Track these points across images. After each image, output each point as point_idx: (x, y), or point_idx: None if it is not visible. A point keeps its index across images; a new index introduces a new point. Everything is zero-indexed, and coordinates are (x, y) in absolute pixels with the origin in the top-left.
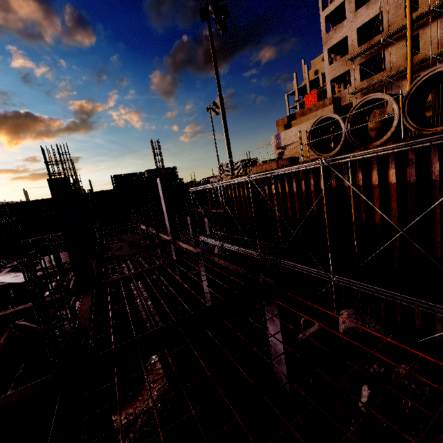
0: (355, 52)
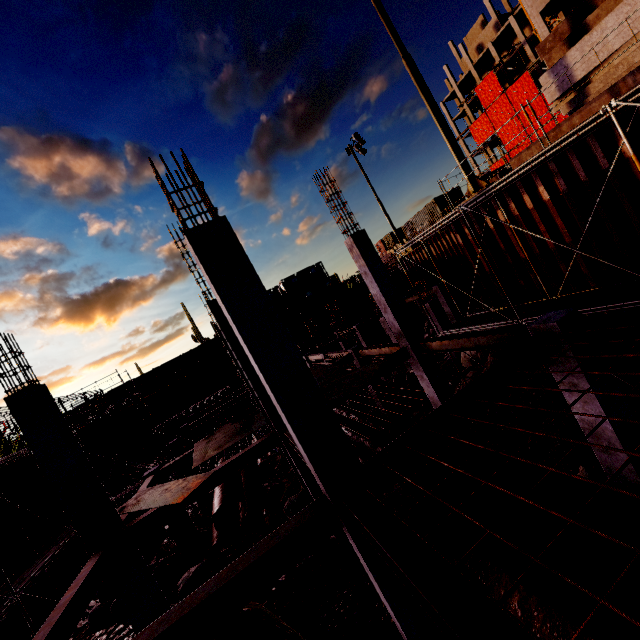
0: None
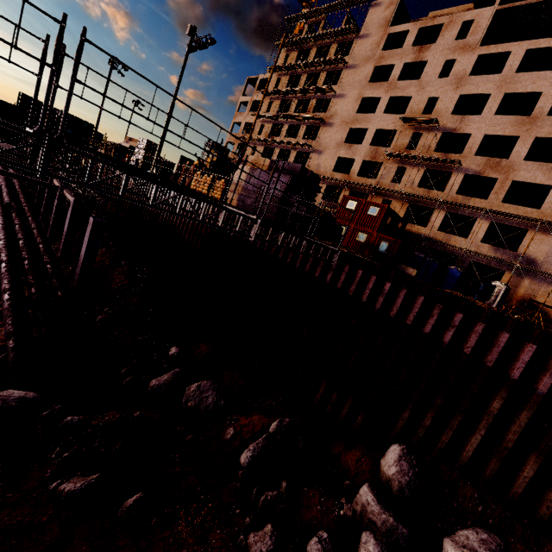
0: (240, 135)
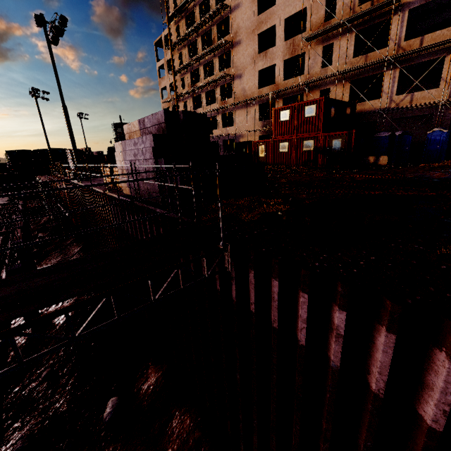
0: (170, 98)
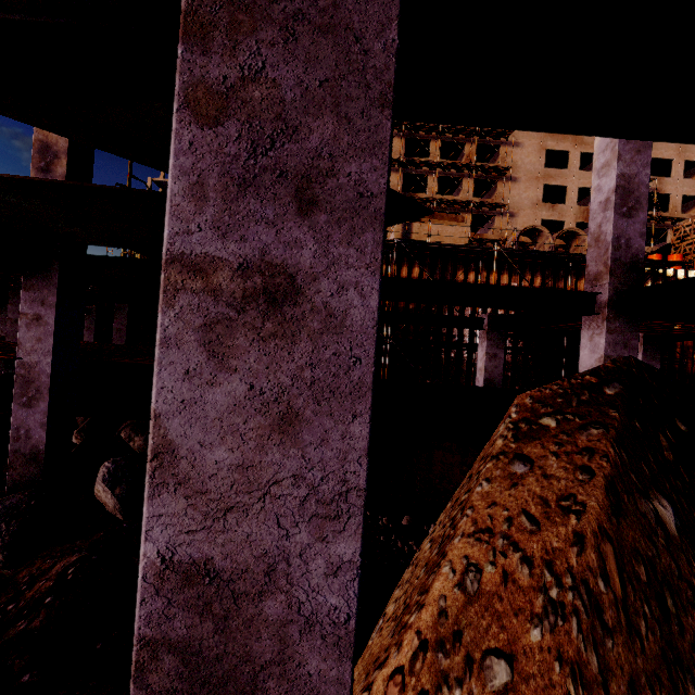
0: None
